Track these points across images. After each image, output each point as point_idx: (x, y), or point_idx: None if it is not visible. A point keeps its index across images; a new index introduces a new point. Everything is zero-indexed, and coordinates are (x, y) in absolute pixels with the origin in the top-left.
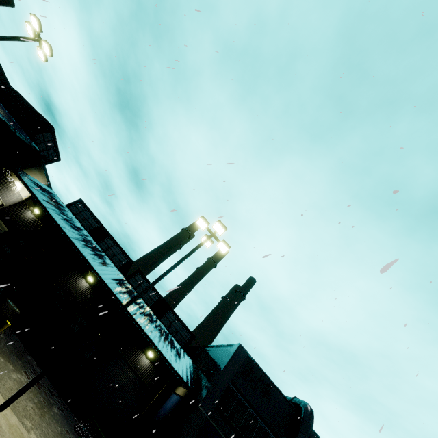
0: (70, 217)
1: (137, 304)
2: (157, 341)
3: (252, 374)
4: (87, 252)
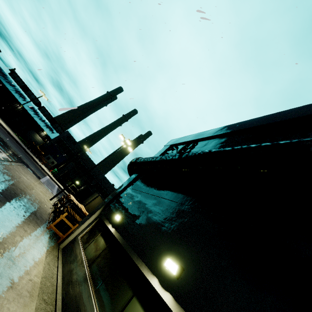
0: (10, 80)
1: (37, 115)
2: (42, 126)
3: (70, 138)
4: (16, 95)
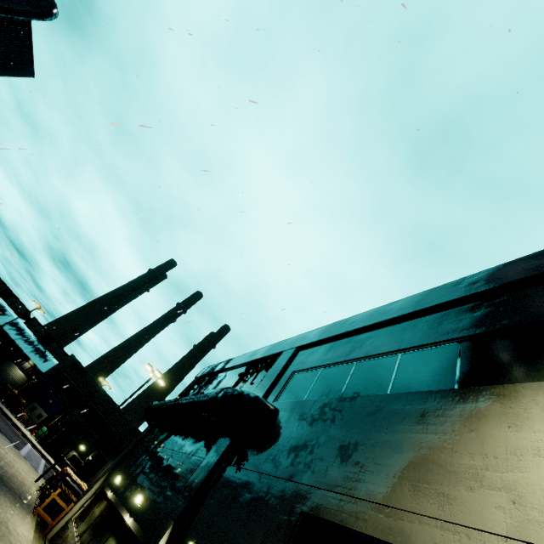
0: None
1: (22, 336)
2: (28, 352)
3: (77, 366)
4: None
